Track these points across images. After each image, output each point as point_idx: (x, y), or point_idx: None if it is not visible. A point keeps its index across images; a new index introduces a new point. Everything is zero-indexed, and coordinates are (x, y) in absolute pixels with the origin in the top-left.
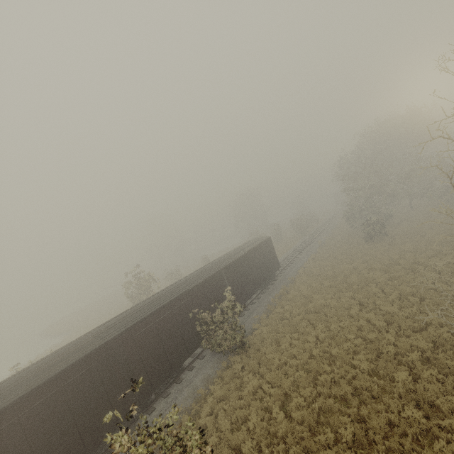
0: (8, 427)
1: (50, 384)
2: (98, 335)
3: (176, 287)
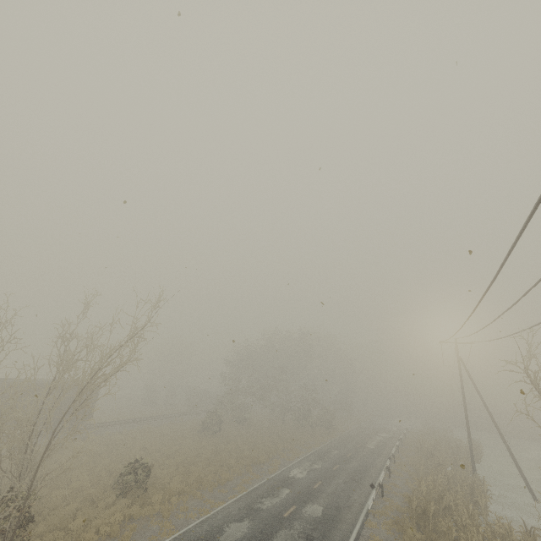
0: None
1: None
2: None
3: None
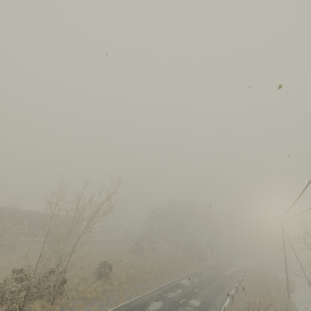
0: None
1: None
2: None
3: (12, 208)
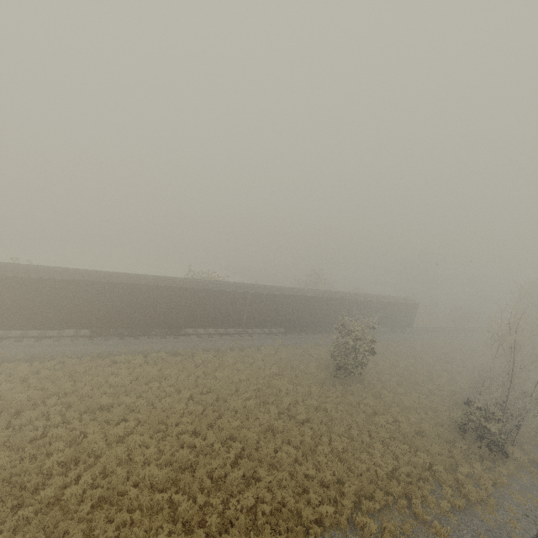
0: (292, 301)
1: (303, 297)
2: (316, 292)
3: (349, 294)
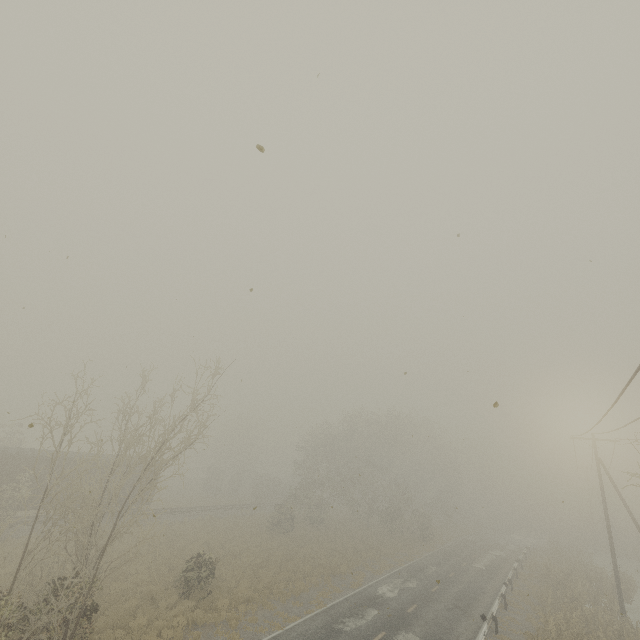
0: None
1: None
2: None
3: None
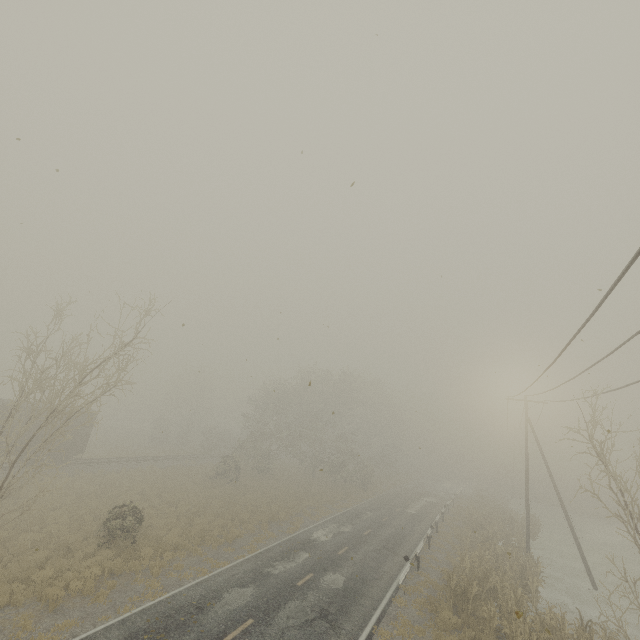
0: None
1: None
2: None
3: None
